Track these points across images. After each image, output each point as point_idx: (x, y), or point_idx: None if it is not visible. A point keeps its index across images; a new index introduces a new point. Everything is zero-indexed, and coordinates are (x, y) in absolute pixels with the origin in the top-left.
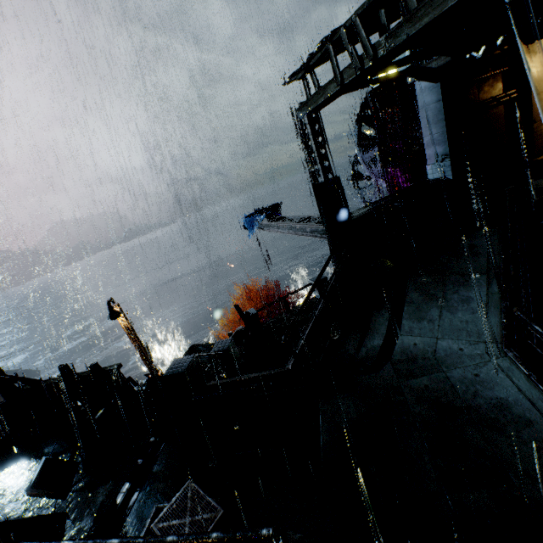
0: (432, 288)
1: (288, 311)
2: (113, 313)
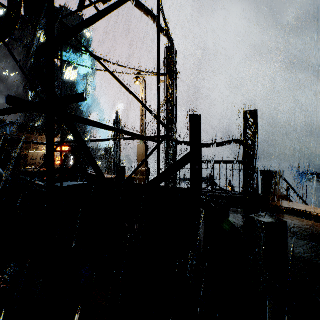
0: None
1: None
2: (231, 184)
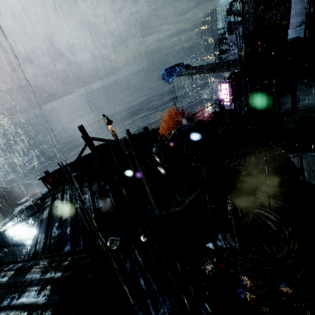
0: (310, 82)
1: (203, 118)
2: (109, 121)
